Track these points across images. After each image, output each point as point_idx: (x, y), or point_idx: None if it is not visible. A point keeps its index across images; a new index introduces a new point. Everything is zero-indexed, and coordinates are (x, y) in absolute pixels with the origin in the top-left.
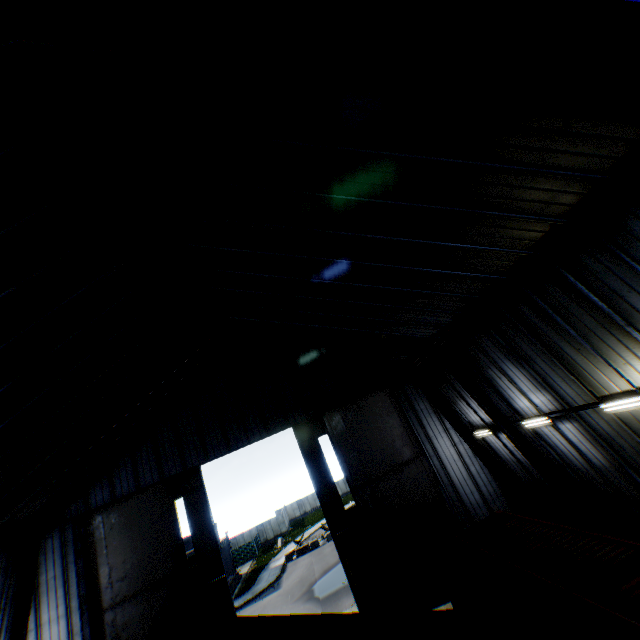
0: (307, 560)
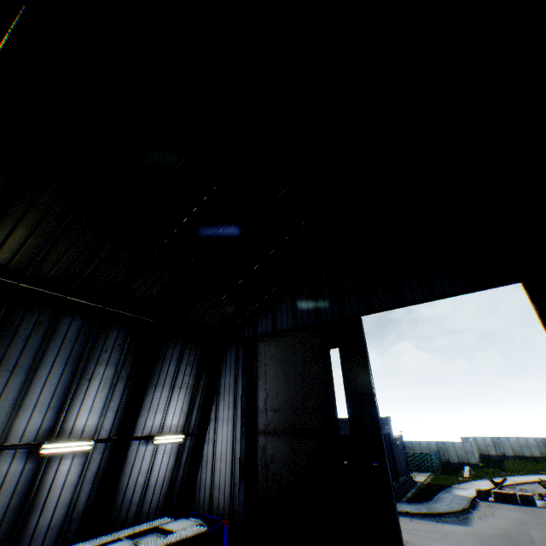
0: (513, 513)
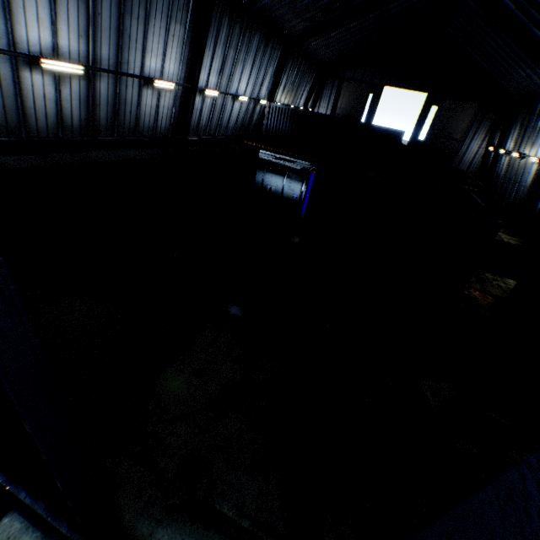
0: None
